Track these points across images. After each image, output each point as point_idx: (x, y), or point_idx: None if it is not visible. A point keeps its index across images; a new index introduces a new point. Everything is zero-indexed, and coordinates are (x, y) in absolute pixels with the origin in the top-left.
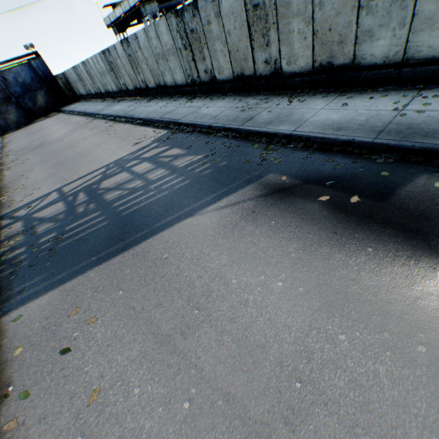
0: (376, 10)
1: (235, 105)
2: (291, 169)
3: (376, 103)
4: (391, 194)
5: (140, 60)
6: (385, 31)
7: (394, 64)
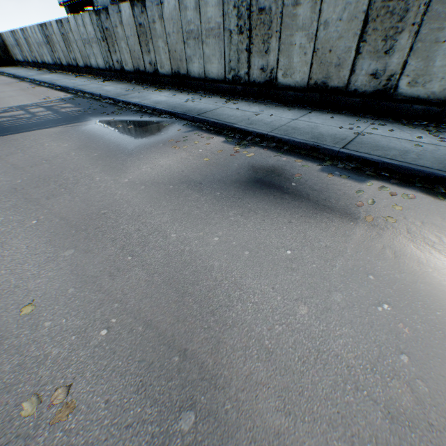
0: (190, 46)
1: (127, 88)
2: (120, 117)
3: (187, 97)
4: (146, 126)
5: (72, 41)
6: (196, 59)
7: (203, 79)
